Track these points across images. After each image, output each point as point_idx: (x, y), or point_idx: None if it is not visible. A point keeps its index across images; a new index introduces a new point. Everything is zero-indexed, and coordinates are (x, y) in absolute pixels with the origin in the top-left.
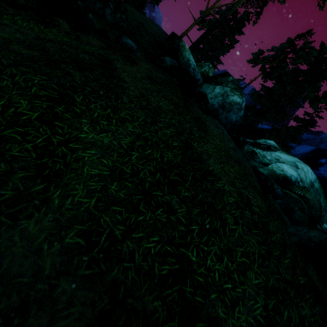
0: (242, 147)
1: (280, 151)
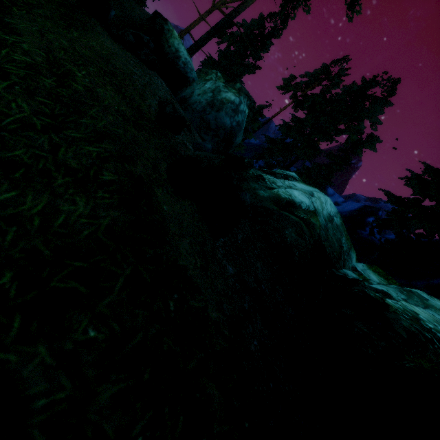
0: (246, 170)
1: (298, 182)
